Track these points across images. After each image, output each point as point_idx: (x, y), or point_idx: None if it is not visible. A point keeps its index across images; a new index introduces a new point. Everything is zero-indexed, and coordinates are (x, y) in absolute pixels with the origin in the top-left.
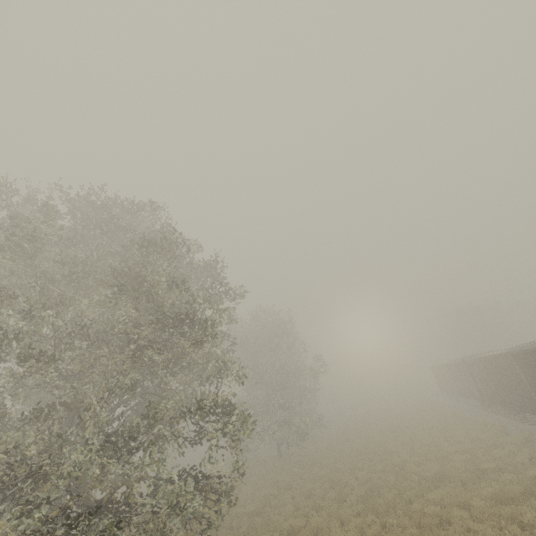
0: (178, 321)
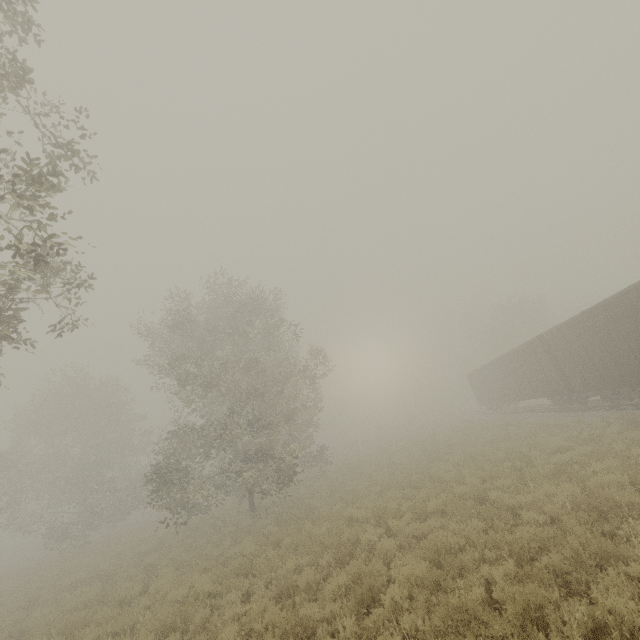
0: None
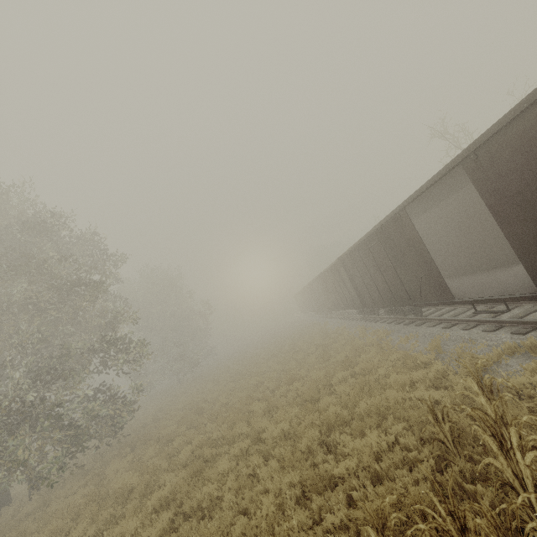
0: (73, 285)
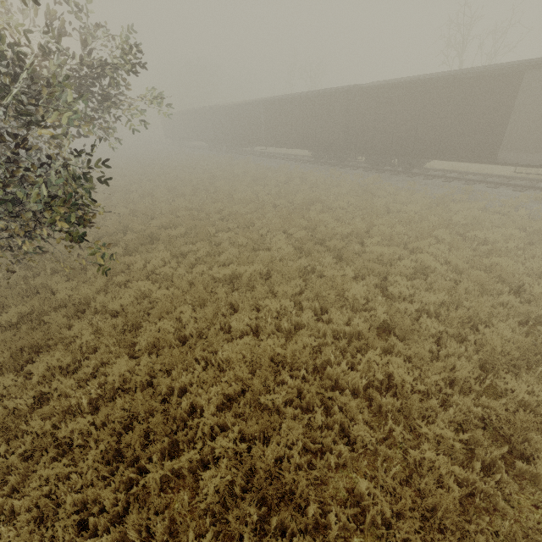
0: None
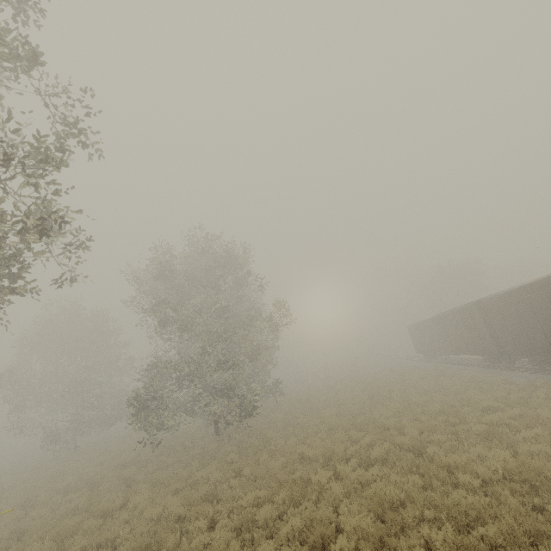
0: None
